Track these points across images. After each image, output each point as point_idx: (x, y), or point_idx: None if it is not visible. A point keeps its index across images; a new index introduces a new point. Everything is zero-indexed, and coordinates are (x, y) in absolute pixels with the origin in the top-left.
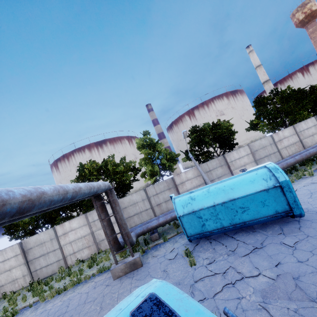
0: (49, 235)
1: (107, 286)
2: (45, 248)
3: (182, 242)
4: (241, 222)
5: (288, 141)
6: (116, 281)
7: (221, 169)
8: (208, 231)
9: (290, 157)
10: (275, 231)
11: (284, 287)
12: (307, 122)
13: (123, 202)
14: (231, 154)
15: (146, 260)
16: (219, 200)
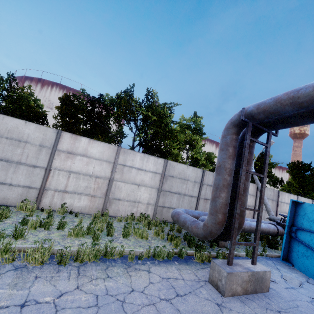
0: (44, 137)
1: (220, 305)
2: (19, 152)
3: (296, 275)
4: None
5: None
6: (233, 301)
7: (271, 202)
8: None
9: None
10: None
11: None
12: None
13: (173, 168)
14: (284, 195)
15: None
16: None
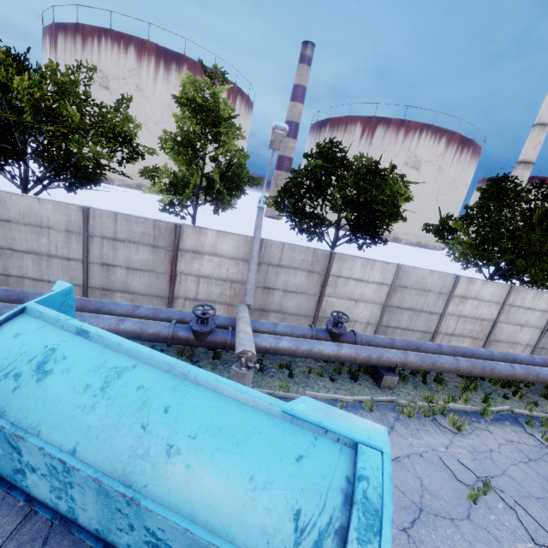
0: None
1: None
2: None
3: None
4: None
5: (474, 309)
6: None
7: (305, 277)
8: (29, 493)
9: (451, 349)
10: None
11: None
12: (541, 297)
13: (4, 204)
14: (350, 262)
15: None
16: (96, 457)
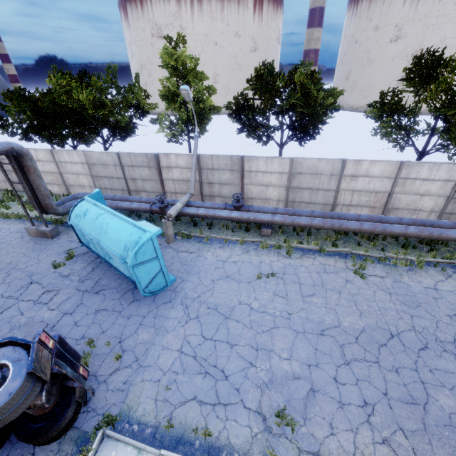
0: None
1: (21, 237)
2: None
3: None
4: (110, 263)
5: (366, 184)
6: (29, 237)
7: (229, 174)
8: (93, 250)
9: (320, 213)
10: (126, 288)
11: (34, 329)
12: (439, 169)
13: (91, 157)
14: (255, 161)
15: (62, 235)
16: (93, 235)
